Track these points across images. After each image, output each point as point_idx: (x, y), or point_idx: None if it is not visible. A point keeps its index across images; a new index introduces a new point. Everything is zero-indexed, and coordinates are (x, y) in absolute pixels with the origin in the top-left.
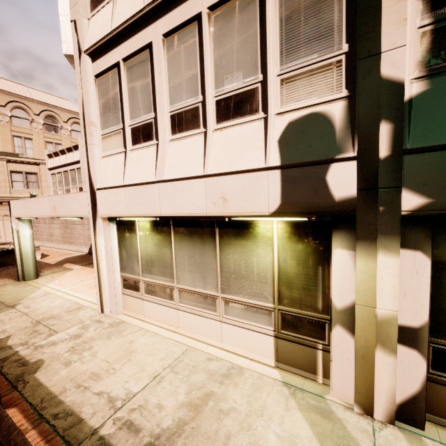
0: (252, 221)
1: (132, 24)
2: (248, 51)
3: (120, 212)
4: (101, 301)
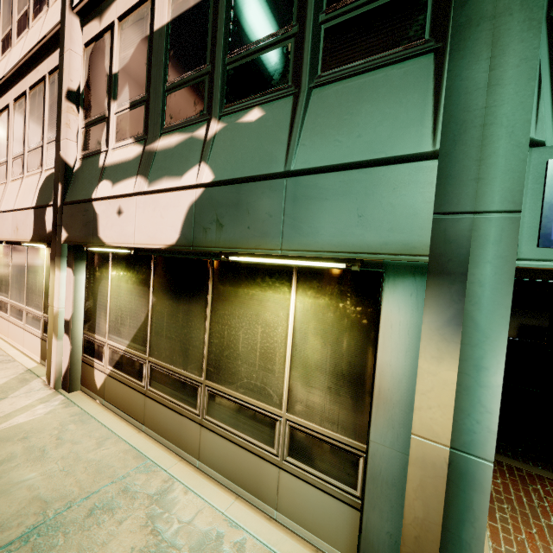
0: (39, 248)
1: (1, 87)
2: (39, 124)
3: None
4: None
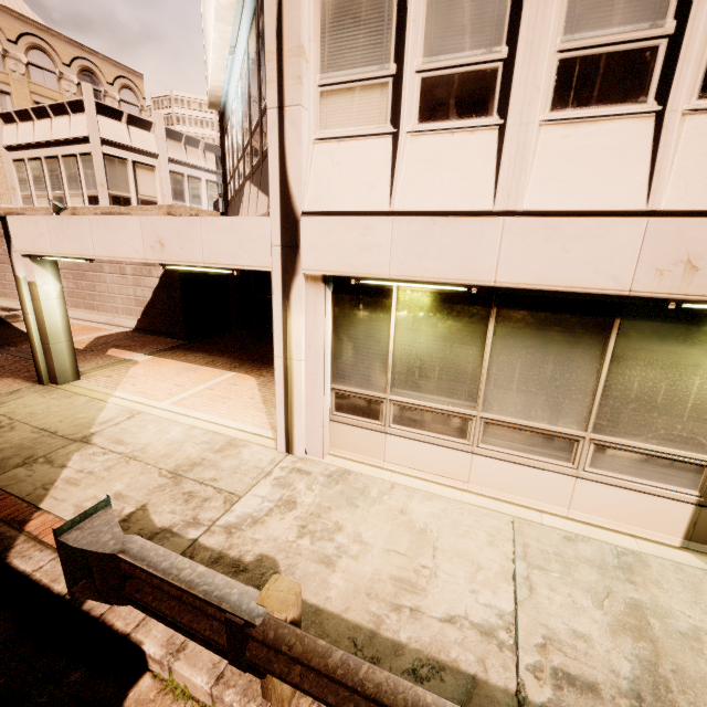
0: None
1: None
2: None
3: (373, 268)
4: (288, 433)
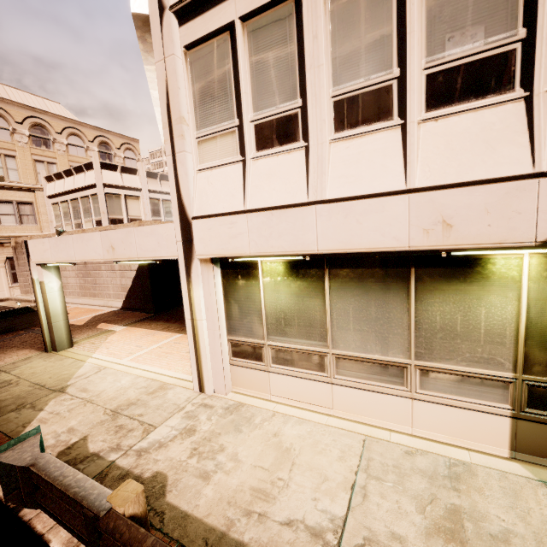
0: (482, 256)
1: None
2: None
3: (239, 249)
4: (199, 376)
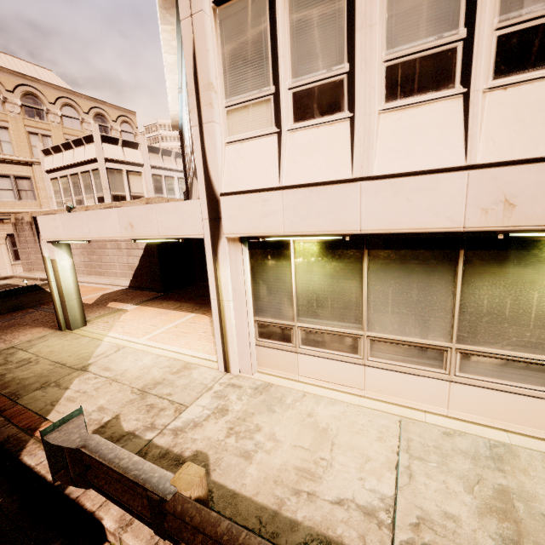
0: (540, 238)
1: None
2: None
3: (272, 228)
4: (225, 356)
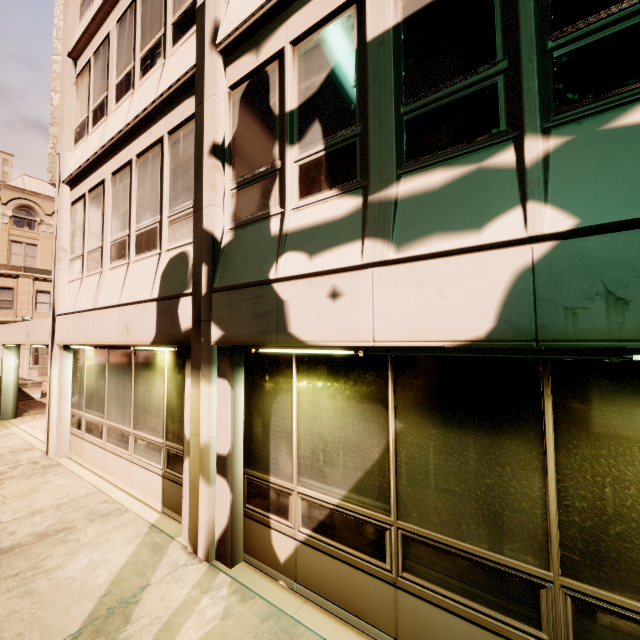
0: (154, 352)
1: (94, 162)
2: (154, 195)
3: (69, 339)
4: (48, 441)
